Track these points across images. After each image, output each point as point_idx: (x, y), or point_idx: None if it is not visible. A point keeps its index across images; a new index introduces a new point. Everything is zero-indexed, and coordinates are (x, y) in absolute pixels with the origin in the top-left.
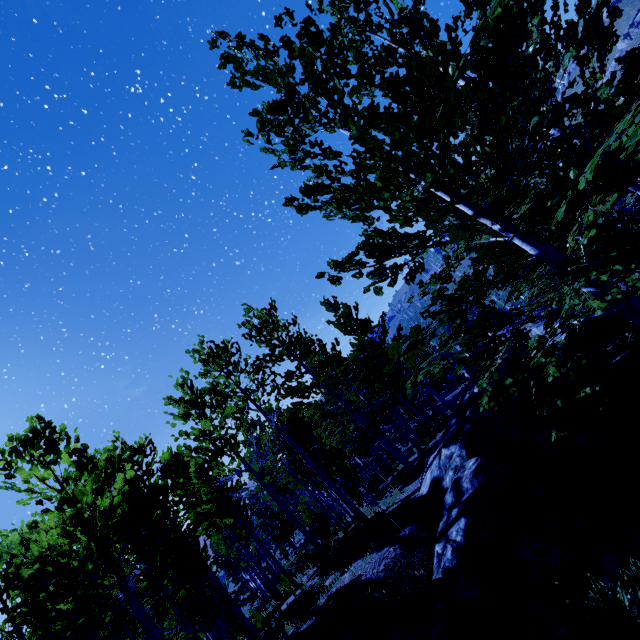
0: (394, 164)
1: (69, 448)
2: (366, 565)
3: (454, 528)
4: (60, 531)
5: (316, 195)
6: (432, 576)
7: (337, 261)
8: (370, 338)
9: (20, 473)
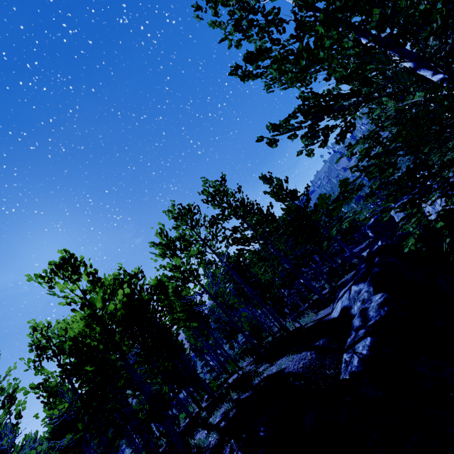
0: (339, 2)
1: (86, 271)
2: (289, 362)
3: (361, 344)
4: (83, 323)
5: (258, 61)
6: (340, 375)
7: (275, 124)
8: (296, 204)
9: (57, 286)
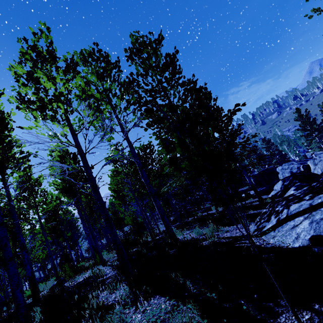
0: None
1: None
2: None
3: None
4: None
5: None
6: None
7: None
8: None
9: None
